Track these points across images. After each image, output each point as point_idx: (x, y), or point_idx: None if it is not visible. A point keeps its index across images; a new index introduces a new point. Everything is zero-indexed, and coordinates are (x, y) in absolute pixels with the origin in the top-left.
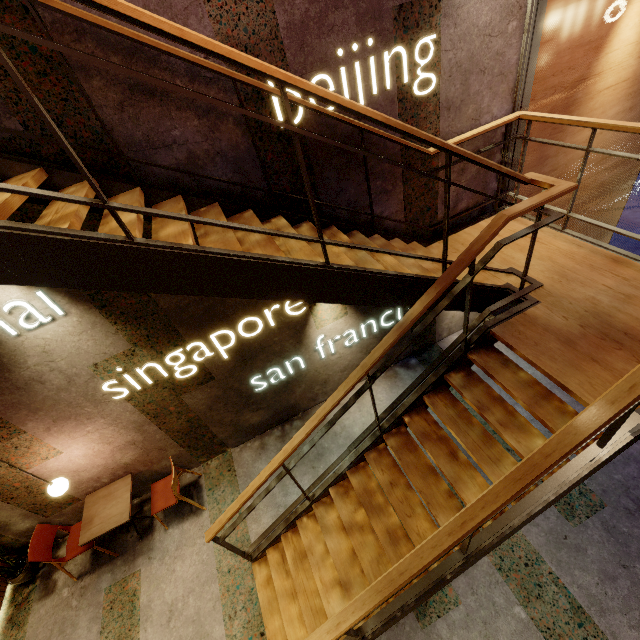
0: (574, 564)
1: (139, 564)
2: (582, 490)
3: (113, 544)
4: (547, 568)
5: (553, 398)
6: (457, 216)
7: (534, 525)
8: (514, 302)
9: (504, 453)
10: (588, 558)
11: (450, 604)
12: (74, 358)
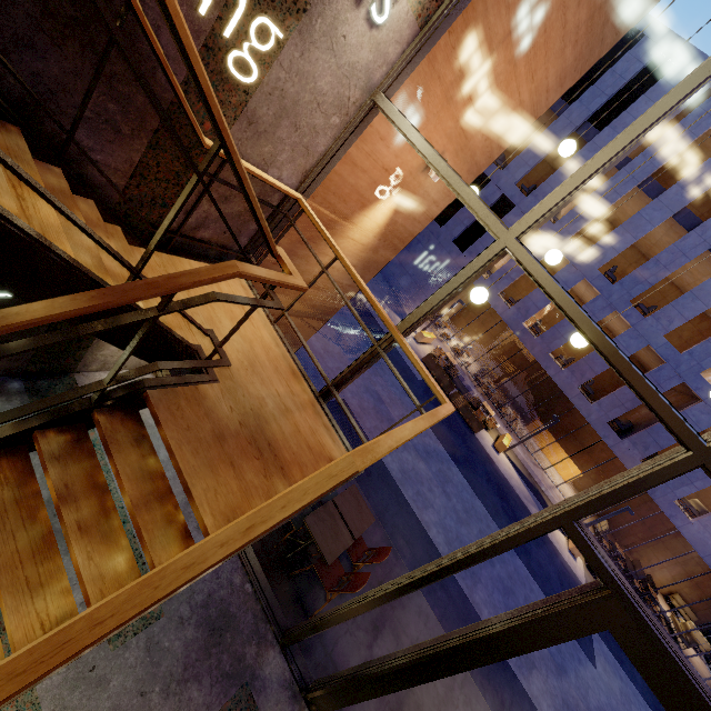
0: (84, 707)
1: None
2: None
3: None
4: None
5: (170, 500)
6: (192, 240)
7: None
8: (194, 369)
9: (59, 573)
10: (107, 693)
11: None
12: None
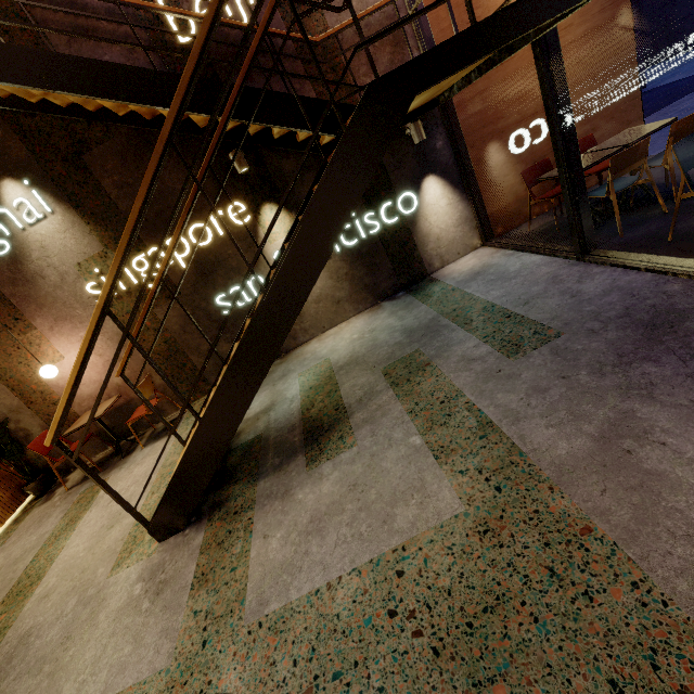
0: (499, 390)
1: (112, 473)
2: (538, 330)
3: (103, 465)
4: (465, 400)
5: None
6: None
7: (467, 371)
8: None
9: None
10: (519, 381)
11: (344, 448)
12: (63, 256)
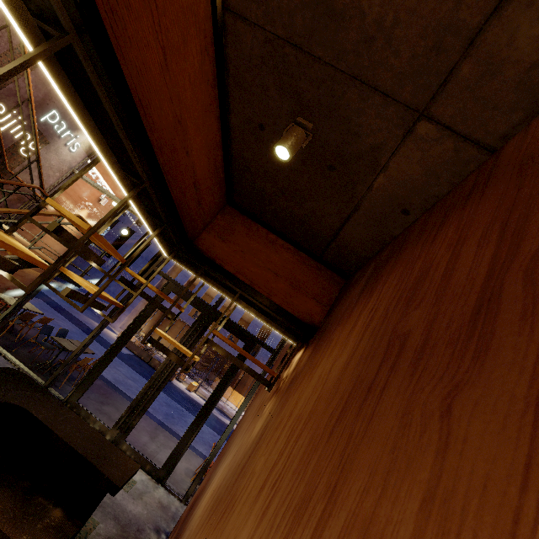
0: None
1: None
2: None
3: None
4: None
5: None
6: None
7: None
8: None
9: None
10: None
11: None
12: None
